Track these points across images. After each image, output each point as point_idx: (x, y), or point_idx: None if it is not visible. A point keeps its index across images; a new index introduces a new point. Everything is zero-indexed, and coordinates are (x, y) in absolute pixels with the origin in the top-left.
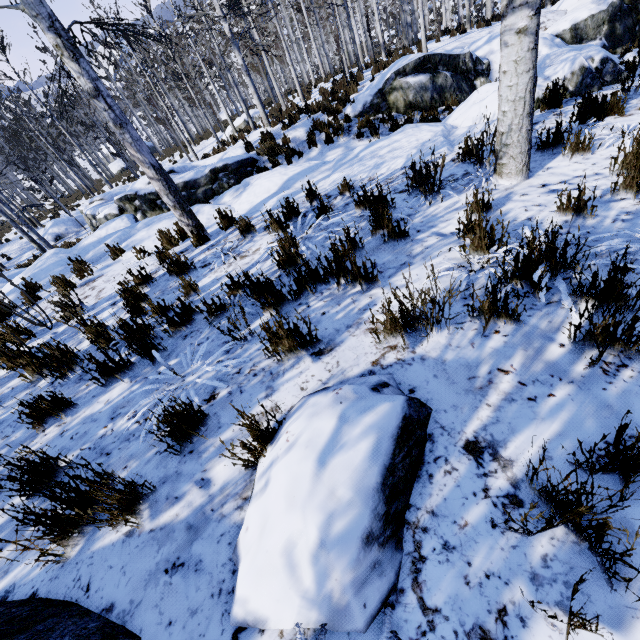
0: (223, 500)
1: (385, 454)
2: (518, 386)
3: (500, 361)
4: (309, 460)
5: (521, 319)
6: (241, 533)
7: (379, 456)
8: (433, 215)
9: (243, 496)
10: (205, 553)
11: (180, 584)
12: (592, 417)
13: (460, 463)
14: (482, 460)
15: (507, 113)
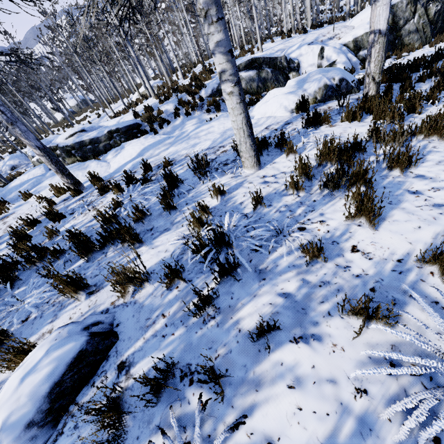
0: None
1: (58, 375)
2: (163, 327)
3: (166, 308)
4: (18, 378)
5: (193, 279)
6: None
7: (53, 376)
8: (200, 192)
9: None
10: None
11: None
12: (180, 350)
13: (110, 375)
14: (120, 374)
15: (236, 135)
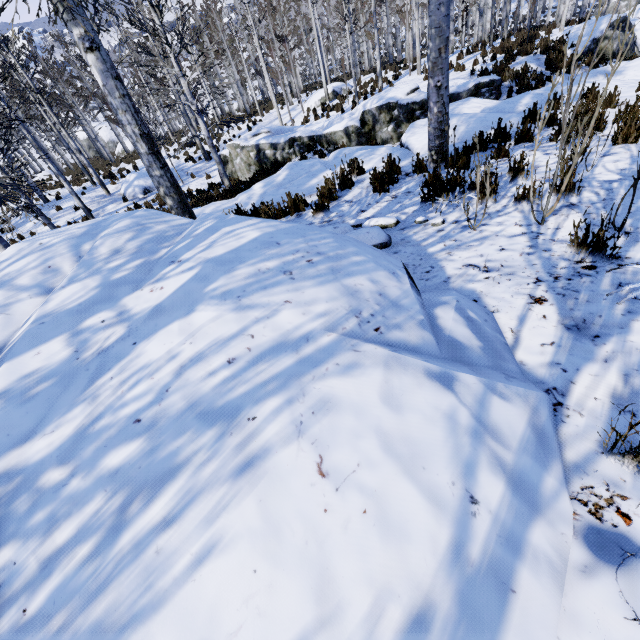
0: None
1: None
2: None
3: None
4: None
5: None
6: None
7: None
8: None
9: None
10: None
11: None
12: None
13: None
14: None
15: None
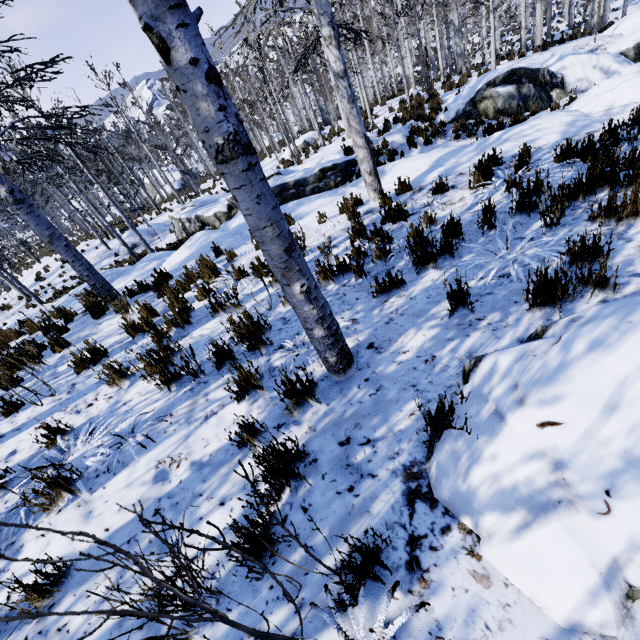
0: None
1: None
2: None
3: None
4: None
5: None
6: None
7: None
8: None
9: None
10: None
11: None
12: None
13: None
14: None
15: None
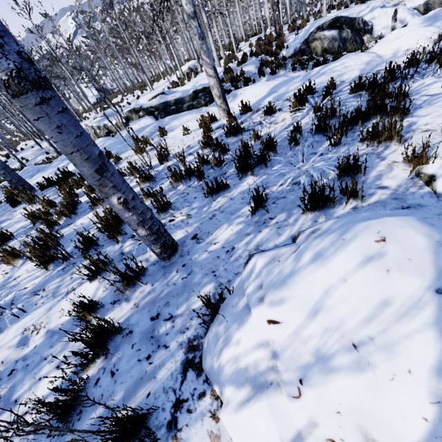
0: (405, 189)
1: None
2: None
3: None
4: None
5: None
6: (441, 189)
7: None
8: (412, 89)
9: (417, 186)
10: (419, 202)
11: (416, 211)
12: None
13: None
14: None
15: None
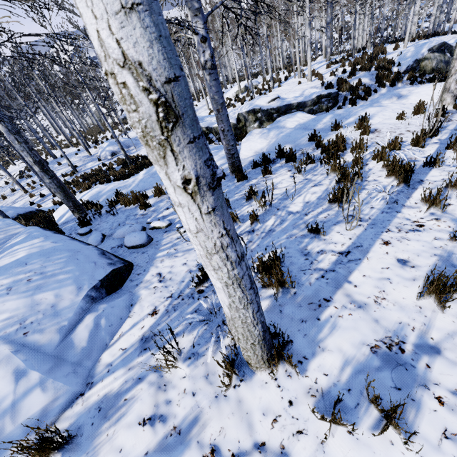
0: None
1: None
2: None
3: None
4: None
5: None
6: None
7: None
8: None
9: None
10: None
11: None
12: None
13: None
14: None
15: None
